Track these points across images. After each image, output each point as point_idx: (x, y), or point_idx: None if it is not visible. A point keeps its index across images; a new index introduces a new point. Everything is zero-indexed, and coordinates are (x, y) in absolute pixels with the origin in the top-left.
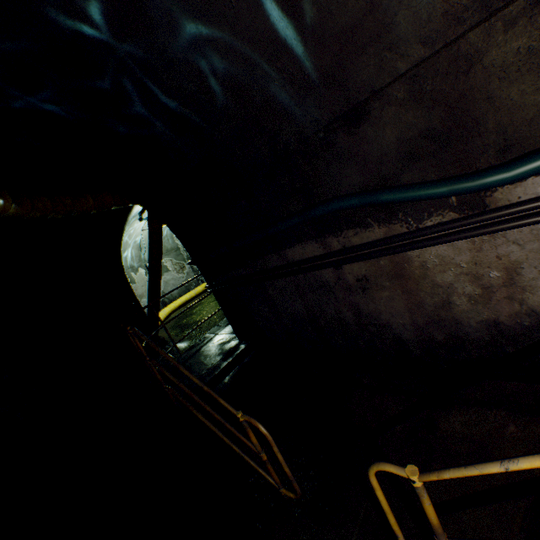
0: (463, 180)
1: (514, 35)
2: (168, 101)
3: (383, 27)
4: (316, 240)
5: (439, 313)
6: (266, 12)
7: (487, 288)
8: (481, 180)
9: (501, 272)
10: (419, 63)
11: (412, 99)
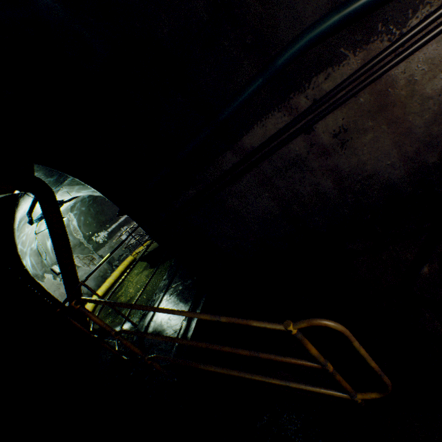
0: None
1: None
2: None
3: None
4: (279, 108)
5: (430, 131)
6: None
7: None
8: None
9: None
10: None
11: None
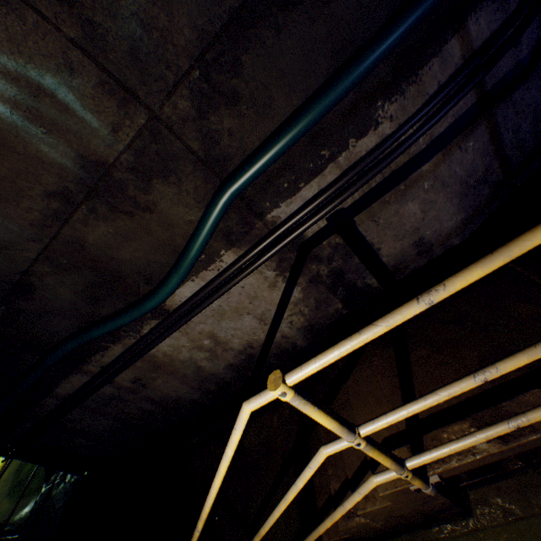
0: (136, 309)
1: (94, 227)
2: None
3: None
4: (76, 372)
5: (200, 375)
6: None
7: (210, 350)
8: (145, 307)
9: (209, 339)
10: (43, 250)
11: (60, 269)
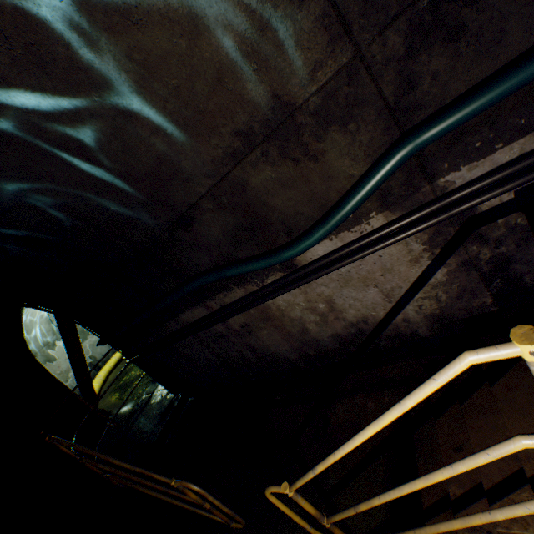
0: (272, 256)
1: (260, 171)
2: (16, 233)
3: (176, 170)
4: (200, 305)
5: (303, 337)
6: (78, 170)
7: (322, 315)
8: (281, 256)
9: (325, 304)
10: (212, 187)
11: (219, 207)
